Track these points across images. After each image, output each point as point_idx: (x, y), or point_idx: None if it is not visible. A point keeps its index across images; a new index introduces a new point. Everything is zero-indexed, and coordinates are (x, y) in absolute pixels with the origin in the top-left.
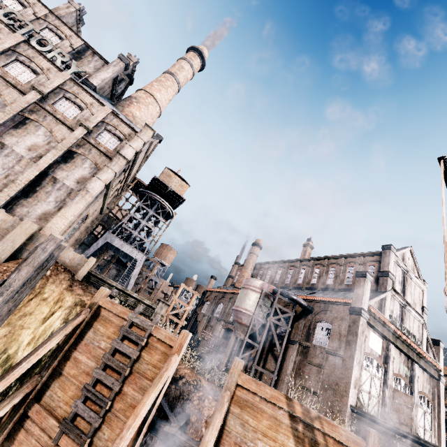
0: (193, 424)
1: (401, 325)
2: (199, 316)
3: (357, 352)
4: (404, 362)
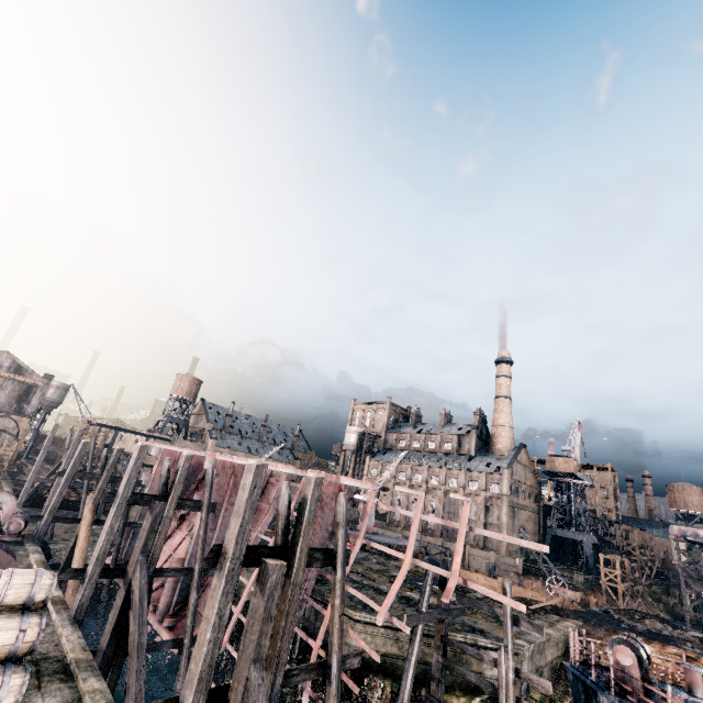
0: None
1: None
2: None
3: None
4: None
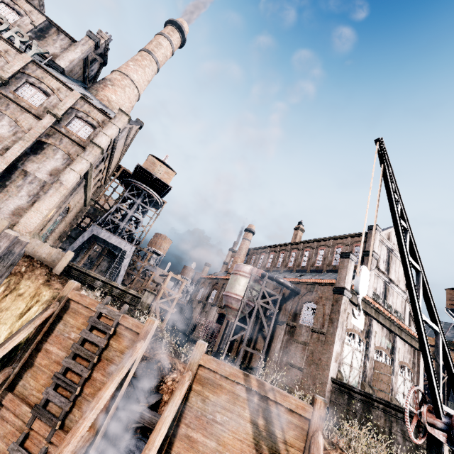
0: (166, 403)
1: (384, 302)
2: (194, 303)
3: (338, 329)
4: (385, 336)
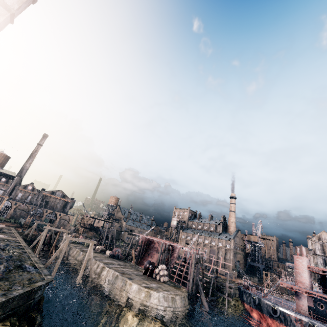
0: None
1: (325, 266)
2: None
3: None
4: None
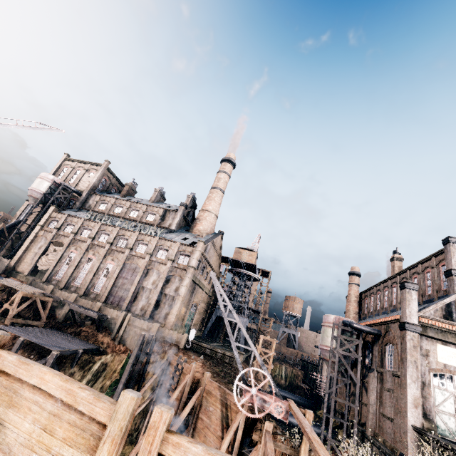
0: None
1: None
2: (322, 361)
3: (409, 369)
4: None
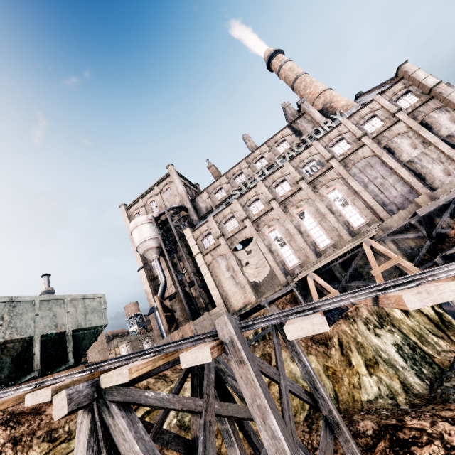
0: None
1: None
2: None
3: None
4: None
